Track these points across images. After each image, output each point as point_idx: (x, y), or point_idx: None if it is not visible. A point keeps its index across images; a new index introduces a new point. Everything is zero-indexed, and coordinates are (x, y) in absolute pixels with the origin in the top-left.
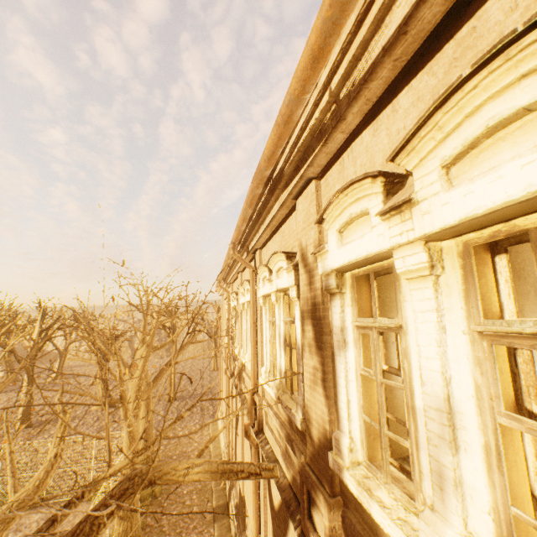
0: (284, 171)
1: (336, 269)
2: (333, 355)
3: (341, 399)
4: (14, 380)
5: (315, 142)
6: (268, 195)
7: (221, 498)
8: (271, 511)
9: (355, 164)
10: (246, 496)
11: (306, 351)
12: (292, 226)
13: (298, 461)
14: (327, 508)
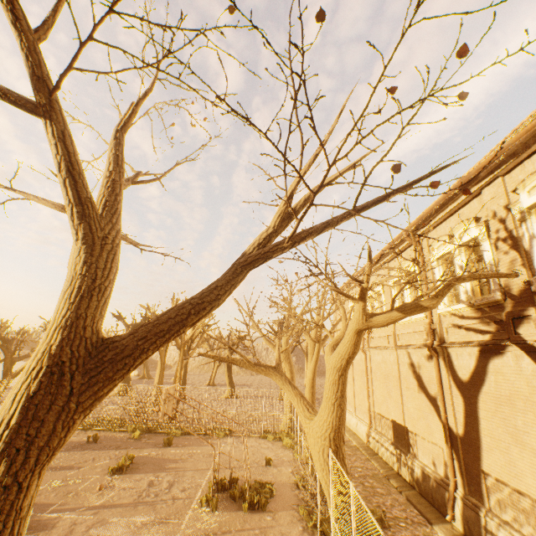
0: (479, 175)
1: (526, 208)
2: (525, 249)
3: (535, 262)
4: (148, 377)
5: (508, 159)
6: (458, 191)
7: (368, 450)
8: (459, 389)
9: (533, 165)
10: (409, 423)
11: (501, 258)
12: (473, 206)
13: (494, 326)
14: (534, 308)
